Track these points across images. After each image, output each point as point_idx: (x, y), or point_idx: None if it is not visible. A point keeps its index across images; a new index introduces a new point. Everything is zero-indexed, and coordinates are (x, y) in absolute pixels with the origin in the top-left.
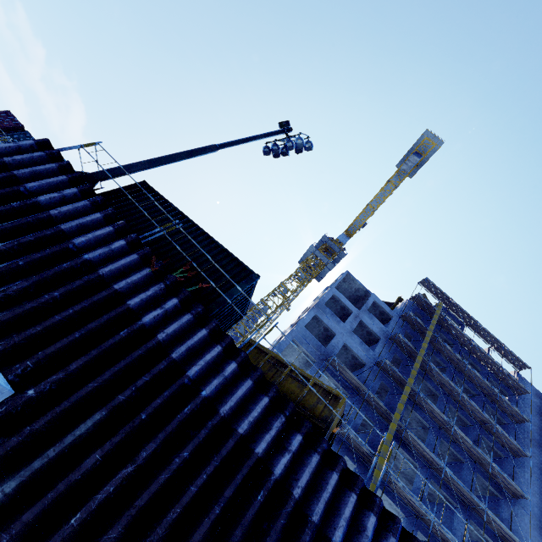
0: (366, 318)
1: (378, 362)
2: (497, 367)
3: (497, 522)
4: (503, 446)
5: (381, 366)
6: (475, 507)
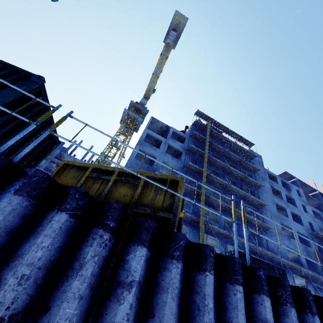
0: (171, 142)
1: (185, 165)
2: (241, 148)
3: (259, 222)
4: (252, 186)
5: (187, 166)
6: (248, 220)
